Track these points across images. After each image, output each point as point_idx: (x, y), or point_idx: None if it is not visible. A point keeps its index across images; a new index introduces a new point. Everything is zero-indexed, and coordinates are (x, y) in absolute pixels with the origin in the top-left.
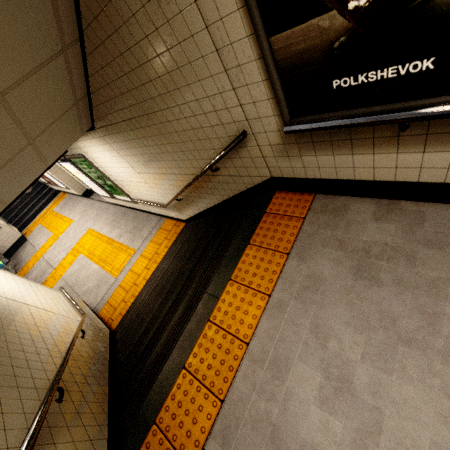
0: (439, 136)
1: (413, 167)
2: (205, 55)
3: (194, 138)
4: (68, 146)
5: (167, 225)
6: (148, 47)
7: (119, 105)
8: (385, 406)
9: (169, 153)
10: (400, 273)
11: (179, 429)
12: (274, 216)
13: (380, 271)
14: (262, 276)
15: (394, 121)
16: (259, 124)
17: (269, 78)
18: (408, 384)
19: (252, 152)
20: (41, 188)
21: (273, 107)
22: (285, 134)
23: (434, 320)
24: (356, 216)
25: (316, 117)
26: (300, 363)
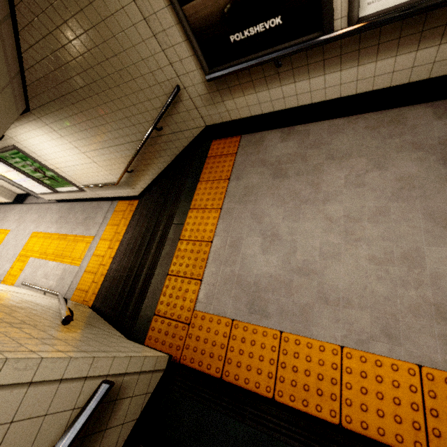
0: (299, 69)
1: (293, 95)
2: (136, 24)
3: (136, 101)
4: (6, 128)
5: (121, 206)
6: (83, 19)
7: (57, 79)
8: (297, 238)
9: (114, 122)
10: (298, 167)
11: (174, 309)
12: (214, 157)
13: (287, 170)
14: (213, 198)
15: (270, 60)
16: (187, 79)
17: (188, 38)
18: (307, 222)
19: (186, 105)
20: None
21: (195, 63)
22: (208, 84)
23: (318, 186)
24: (270, 142)
25: (226, 66)
26: (248, 238)
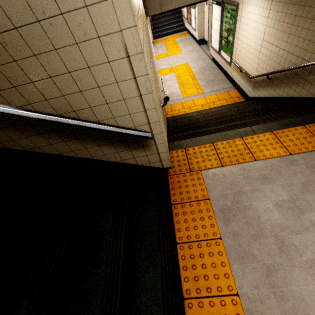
0: None
1: None
2: None
3: None
4: None
5: (233, 93)
6: None
7: None
8: (313, 232)
9: (313, 32)
10: None
11: (194, 158)
12: None
13: None
14: (296, 144)
15: None
16: None
17: None
18: None
19: None
20: (179, 20)
21: None
22: None
23: None
24: None
25: None
26: (280, 187)
